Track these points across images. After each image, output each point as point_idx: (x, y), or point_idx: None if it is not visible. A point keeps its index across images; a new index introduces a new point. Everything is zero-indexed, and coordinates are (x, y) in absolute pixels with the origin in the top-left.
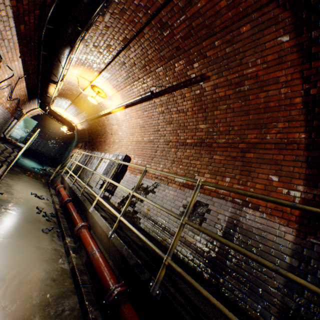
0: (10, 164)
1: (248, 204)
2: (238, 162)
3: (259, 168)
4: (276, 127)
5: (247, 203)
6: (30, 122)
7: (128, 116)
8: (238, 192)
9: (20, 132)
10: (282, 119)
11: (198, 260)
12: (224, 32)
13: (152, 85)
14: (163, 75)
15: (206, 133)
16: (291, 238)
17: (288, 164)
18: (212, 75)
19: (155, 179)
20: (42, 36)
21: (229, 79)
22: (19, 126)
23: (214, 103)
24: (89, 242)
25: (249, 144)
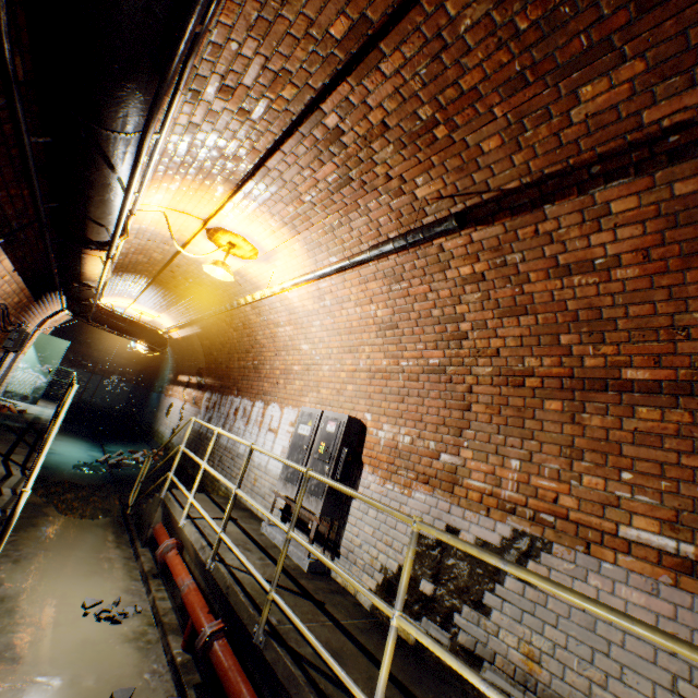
0: None
1: None
2: None
3: None
4: None
5: None
6: (52, 345)
7: (328, 298)
8: None
9: (31, 377)
10: None
11: None
12: None
13: (435, 195)
14: (500, 149)
15: None
16: None
17: None
18: None
19: (504, 515)
20: (1, 37)
21: None
22: (25, 361)
23: None
24: None
25: None
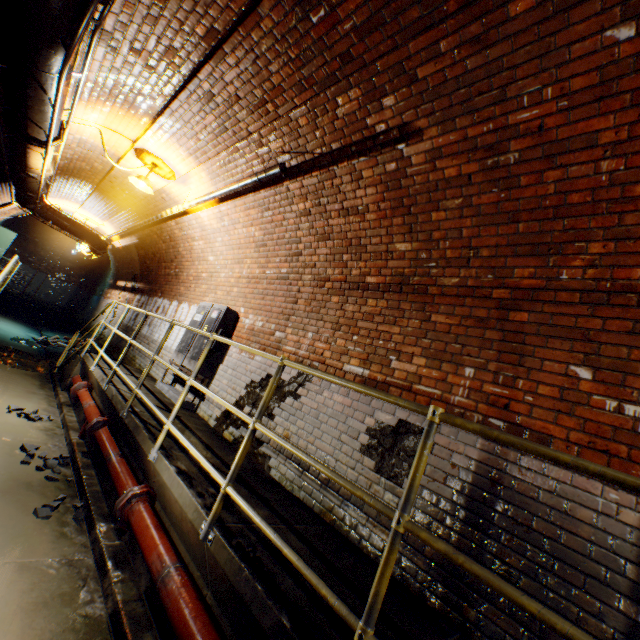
0: None
1: (523, 433)
2: (491, 331)
3: (545, 347)
4: (584, 252)
5: (520, 431)
6: (0, 234)
7: (227, 220)
8: (558, 460)
9: None
10: (601, 233)
11: (413, 562)
12: (467, 14)
13: (281, 150)
14: (308, 126)
15: (412, 262)
16: (636, 519)
17: (616, 340)
18: (428, 126)
19: None
20: None
21: (471, 137)
22: None
23: (431, 194)
24: (153, 542)
25: (517, 290)
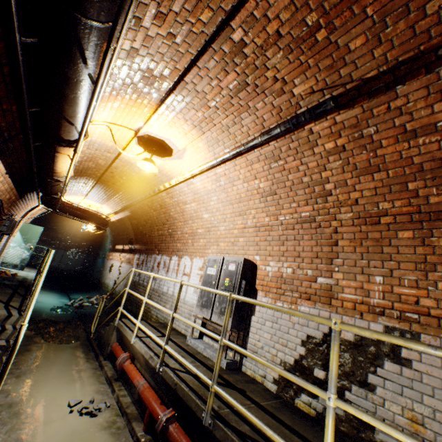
0: (3, 373)
1: None
2: None
3: None
4: None
5: None
6: (32, 230)
7: (223, 180)
8: None
9: (19, 252)
10: None
11: None
12: None
13: (308, 91)
14: (364, 46)
15: None
16: None
17: None
18: None
19: (375, 317)
20: None
21: None
22: (14, 242)
23: None
24: None
25: None
